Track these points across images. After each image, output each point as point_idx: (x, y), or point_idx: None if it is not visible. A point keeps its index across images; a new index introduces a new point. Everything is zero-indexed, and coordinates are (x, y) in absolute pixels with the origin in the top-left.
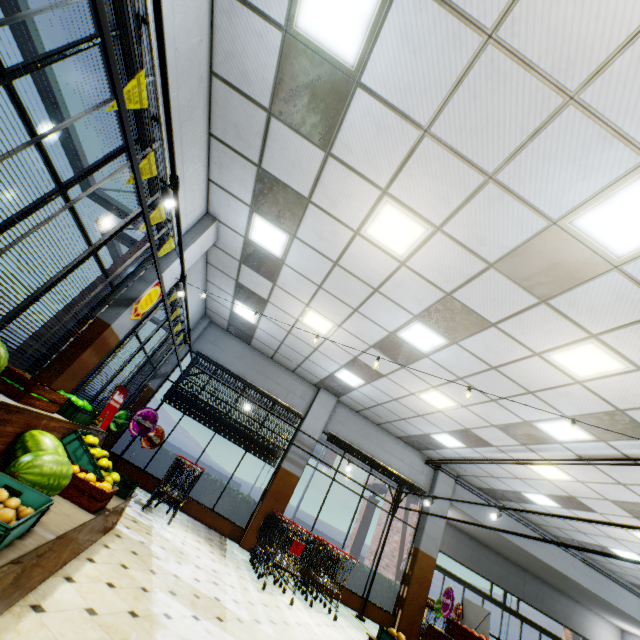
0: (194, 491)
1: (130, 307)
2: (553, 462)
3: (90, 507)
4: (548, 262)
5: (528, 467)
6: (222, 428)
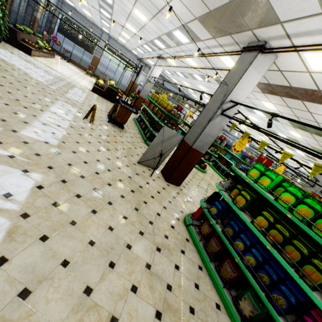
0: (74, 59)
1: (38, 12)
2: (148, 59)
3: (48, 51)
4: (105, 16)
5: (148, 61)
6: (76, 42)
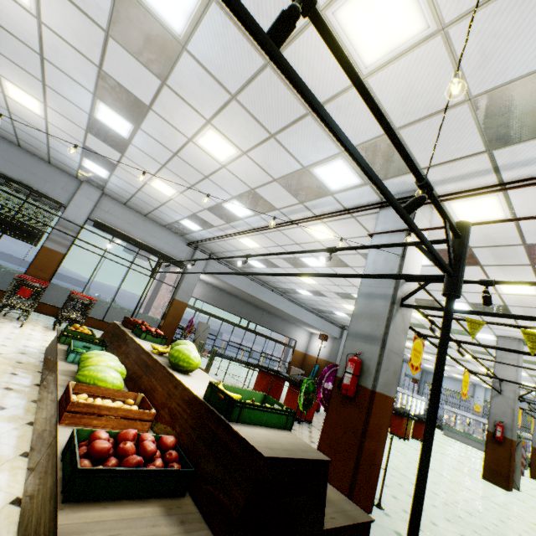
0: None
1: None
2: (247, 235)
3: None
4: (142, 35)
5: (239, 241)
6: None
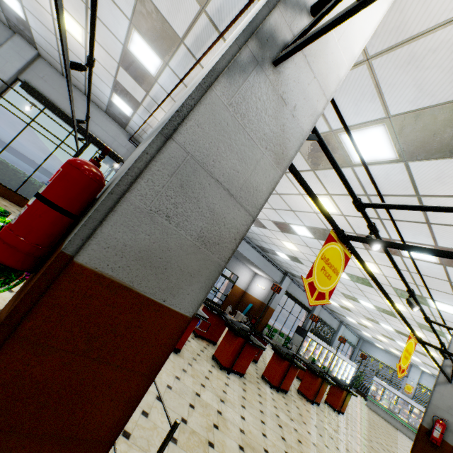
0: None
1: None
2: None
3: None
4: None
5: None
6: None
